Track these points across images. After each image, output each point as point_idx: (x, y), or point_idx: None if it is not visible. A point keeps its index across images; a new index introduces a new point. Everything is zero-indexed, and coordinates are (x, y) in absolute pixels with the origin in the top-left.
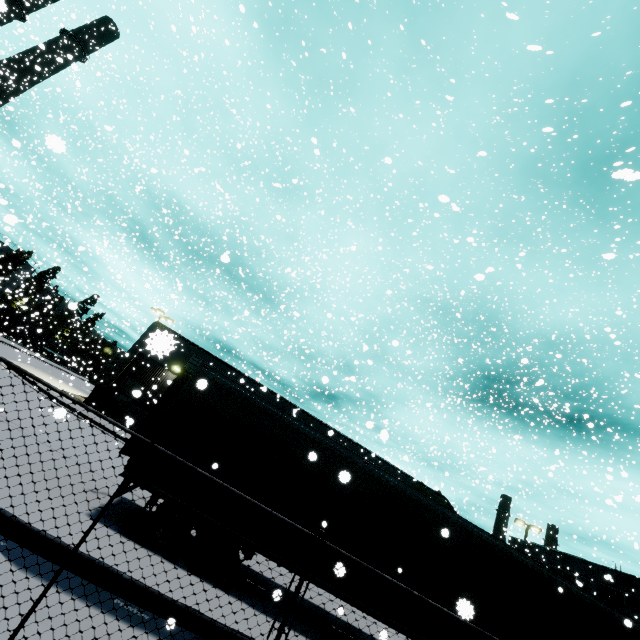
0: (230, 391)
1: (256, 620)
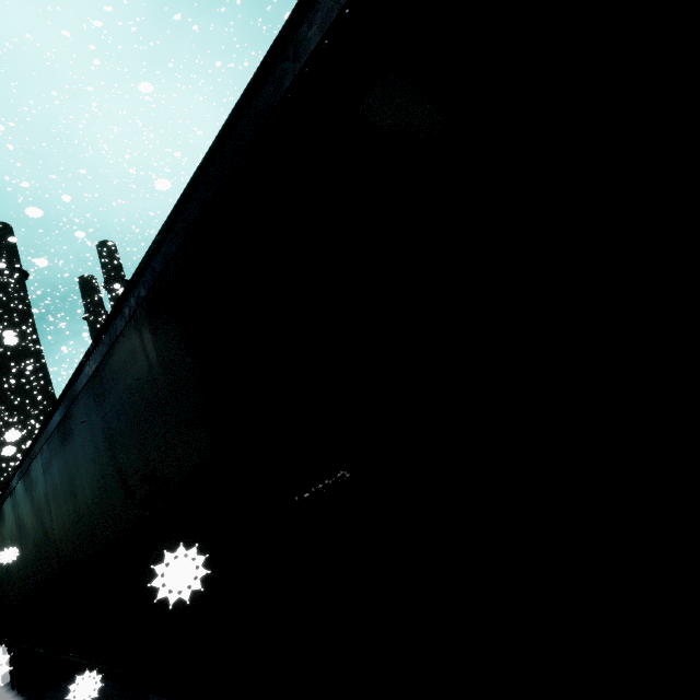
0: None
1: None
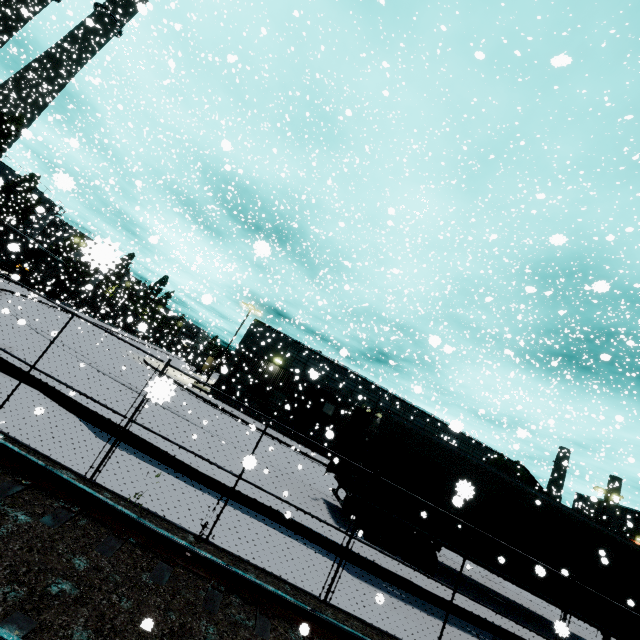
0: (410, 431)
1: (461, 597)
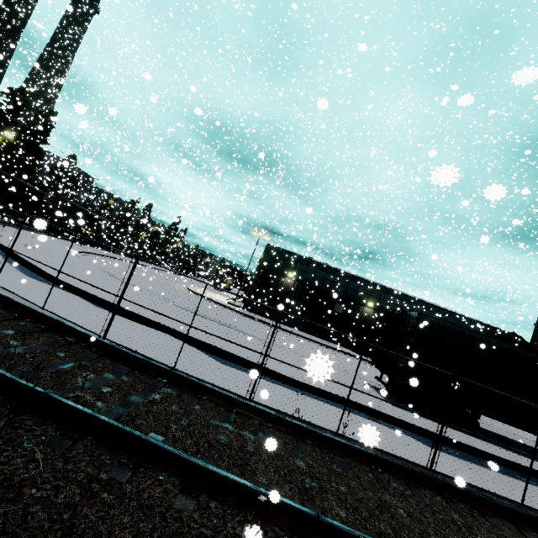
0: (444, 327)
1: (505, 452)
